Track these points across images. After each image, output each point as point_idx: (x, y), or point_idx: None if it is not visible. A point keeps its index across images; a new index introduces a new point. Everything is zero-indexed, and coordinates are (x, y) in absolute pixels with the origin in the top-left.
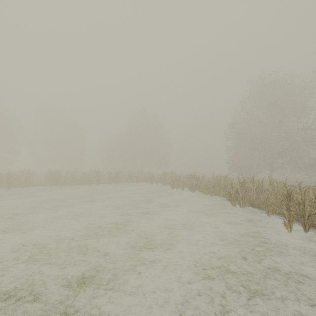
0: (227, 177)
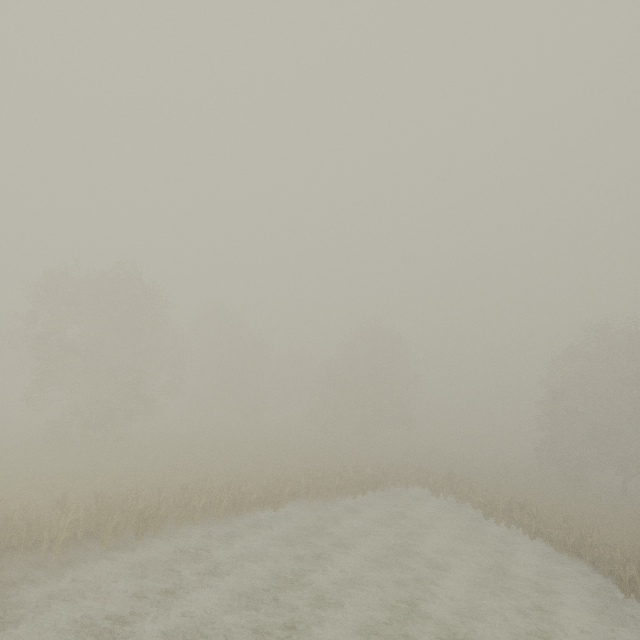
0: (593, 531)
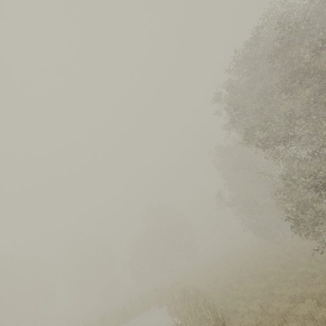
0: (197, 297)
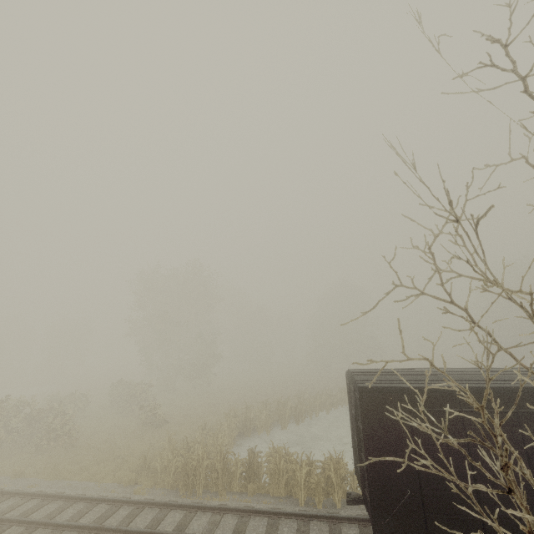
0: None
